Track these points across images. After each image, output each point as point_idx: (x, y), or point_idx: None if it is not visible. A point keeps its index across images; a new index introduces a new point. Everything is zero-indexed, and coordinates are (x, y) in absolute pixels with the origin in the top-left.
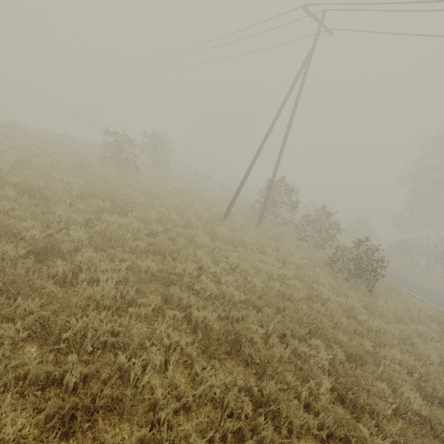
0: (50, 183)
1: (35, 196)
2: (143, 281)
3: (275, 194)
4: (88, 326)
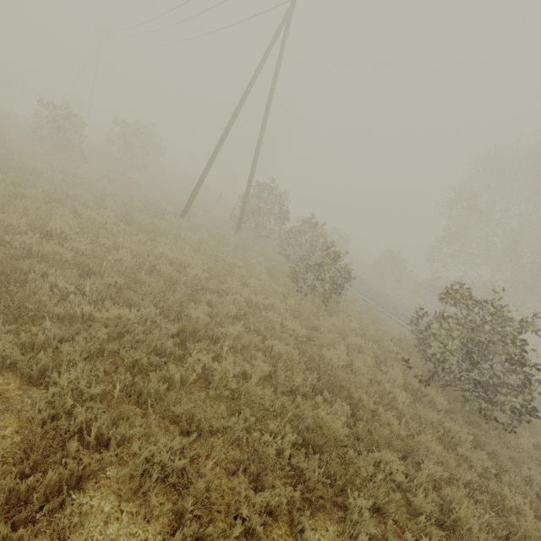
0: None
1: None
2: None
3: (261, 201)
4: None
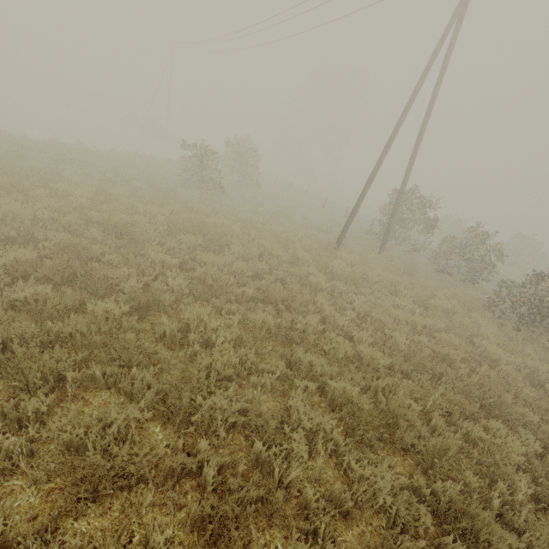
0: (134, 217)
1: (120, 235)
2: (258, 338)
3: (403, 211)
4: (215, 405)
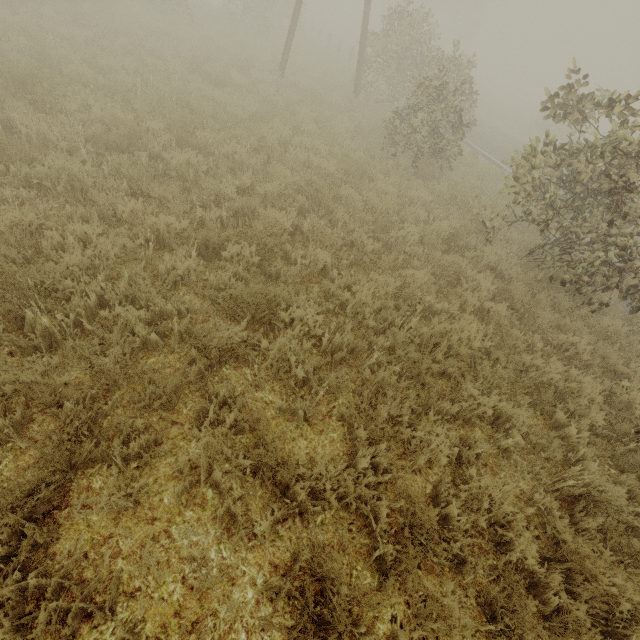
0: None
1: None
2: None
3: (392, 41)
4: None
